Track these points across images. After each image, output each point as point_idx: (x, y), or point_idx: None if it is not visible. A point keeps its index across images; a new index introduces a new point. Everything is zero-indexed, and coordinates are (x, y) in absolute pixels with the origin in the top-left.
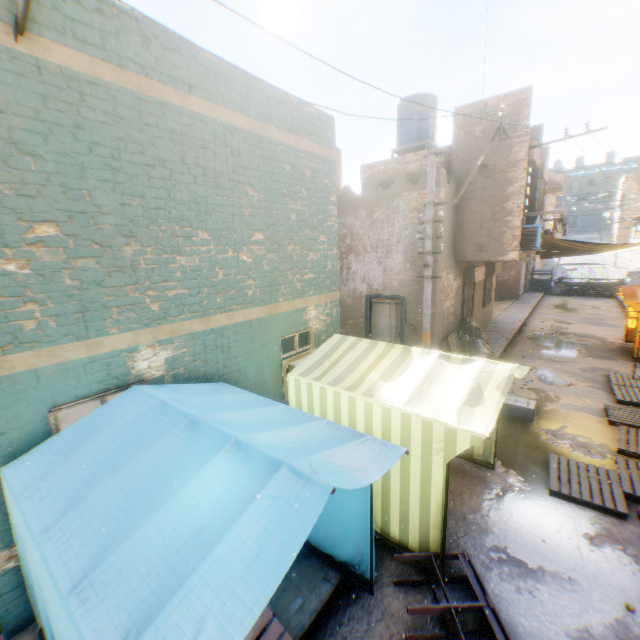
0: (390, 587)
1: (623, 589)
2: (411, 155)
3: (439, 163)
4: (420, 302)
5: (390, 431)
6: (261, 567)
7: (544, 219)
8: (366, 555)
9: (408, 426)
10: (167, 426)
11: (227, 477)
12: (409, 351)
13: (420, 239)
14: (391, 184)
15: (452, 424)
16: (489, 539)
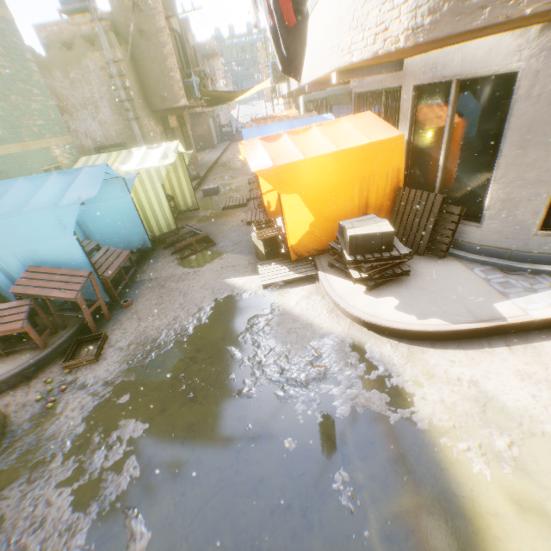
0: (163, 251)
1: (242, 219)
2: (80, 18)
3: (108, 28)
4: (137, 144)
5: (134, 183)
6: (93, 186)
7: (202, 78)
8: (145, 236)
9: (141, 176)
10: (11, 186)
11: (63, 181)
12: (131, 151)
13: (116, 91)
14: (74, 46)
15: (157, 165)
16: (200, 228)
